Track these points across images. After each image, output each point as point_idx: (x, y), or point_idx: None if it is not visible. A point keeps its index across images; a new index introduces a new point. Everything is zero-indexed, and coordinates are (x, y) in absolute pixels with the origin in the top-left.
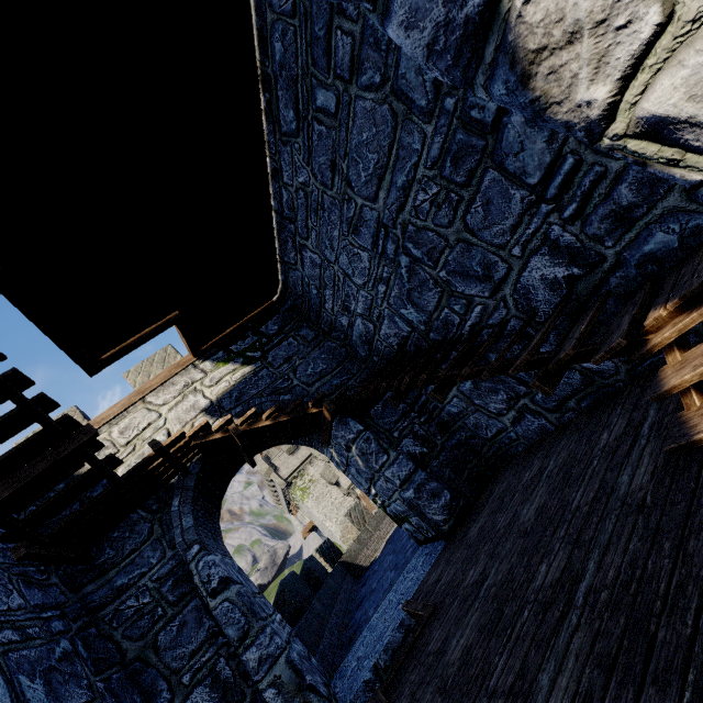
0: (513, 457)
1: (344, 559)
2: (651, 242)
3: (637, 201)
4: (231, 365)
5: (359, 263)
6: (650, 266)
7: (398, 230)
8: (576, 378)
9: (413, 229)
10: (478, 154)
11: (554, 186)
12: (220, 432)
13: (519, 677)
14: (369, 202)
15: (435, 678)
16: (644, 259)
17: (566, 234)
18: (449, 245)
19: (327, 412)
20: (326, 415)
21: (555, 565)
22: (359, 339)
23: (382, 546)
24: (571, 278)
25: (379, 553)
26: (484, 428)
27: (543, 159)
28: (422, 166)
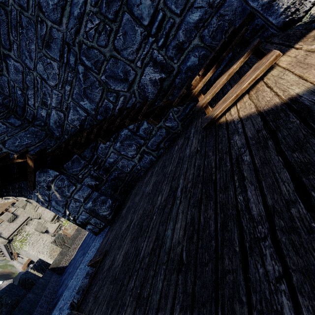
0: (139, 178)
1: (51, 267)
2: (190, 61)
3: (185, 40)
4: None
5: (52, 70)
6: (189, 73)
7: (76, 47)
8: (163, 132)
9: (85, 47)
10: (120, 1)
11: (154, 27)
12: None
13: (155, 241)
14: (56, 25)
15: (108, 279)
16: (187, 70)
17: (159, 55)
18: (106, 59)
19: (31, 160)
20: (30, 164)
21: (165, 193)
22: (55, 125)
23: (76, 252)
24: (162, 79)
25: (74, 255)
26: (126, 167)
27: (150, 11)
28: (89, 4)
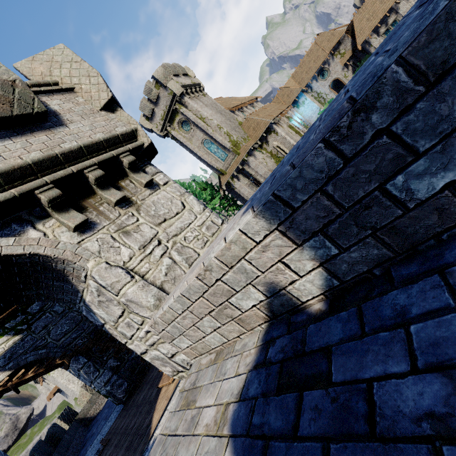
0: None
1: (79, 417)
2: None
3: None
4: (5, 337)
5: None
6: None
7: None
8: None
9: None
10: None
11: None
12: (1, 387)
13: None
14: None
15: None
16: None
17: None
18: None
19: (67, 362)
20: (66, 362)
21: (135, 420)
22: None
23: (106, 400)
24: None
25: (103, 405)
26: None
27: None
28: None
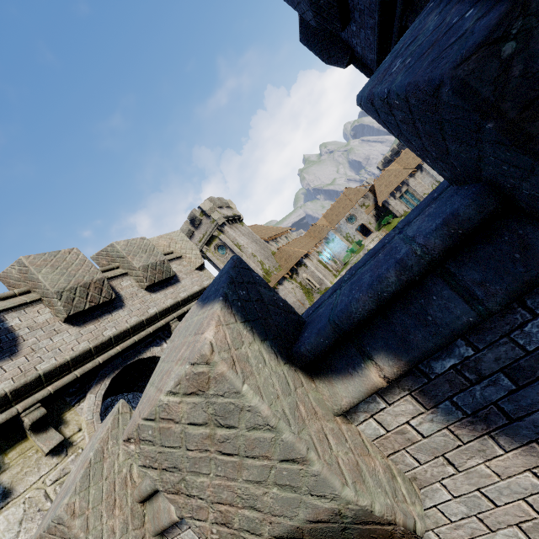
0: None
1: None
2: None
3: None
4: None
5: (137, 400)
6: None
7: None
8: None
9: None
10: None
11: None
12: None
13: None
14: None
15: None
16: None
17: None
18: None
19: None
20: None
21: None
22: None
23: None
24: None
25: None
26: None
27: None
28: None
